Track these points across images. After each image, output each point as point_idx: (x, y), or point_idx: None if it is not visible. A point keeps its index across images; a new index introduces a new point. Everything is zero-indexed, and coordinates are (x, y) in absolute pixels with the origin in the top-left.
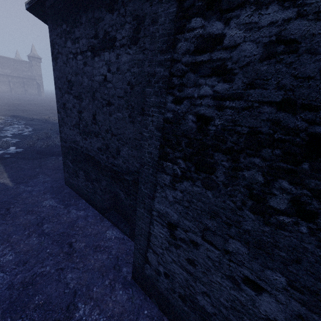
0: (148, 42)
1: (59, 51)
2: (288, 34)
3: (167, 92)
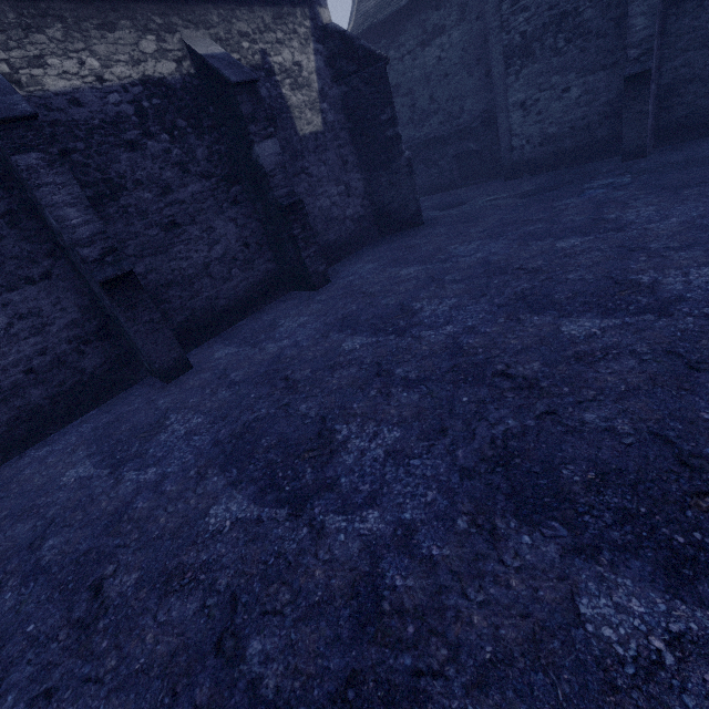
0: (473, 16)
1: None
2: None
3: (502, 32)
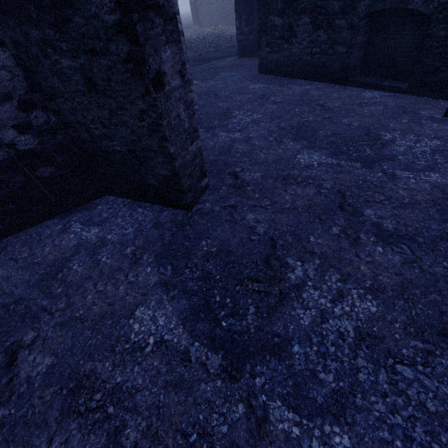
0: None
1: None
2: None
3: None
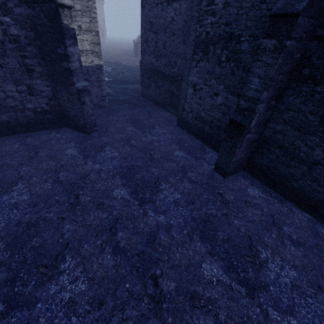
0: None
1: (147, 2)
2: (228, 0)
3: (197, 23)
